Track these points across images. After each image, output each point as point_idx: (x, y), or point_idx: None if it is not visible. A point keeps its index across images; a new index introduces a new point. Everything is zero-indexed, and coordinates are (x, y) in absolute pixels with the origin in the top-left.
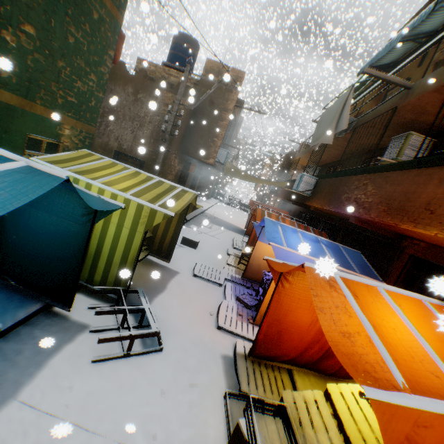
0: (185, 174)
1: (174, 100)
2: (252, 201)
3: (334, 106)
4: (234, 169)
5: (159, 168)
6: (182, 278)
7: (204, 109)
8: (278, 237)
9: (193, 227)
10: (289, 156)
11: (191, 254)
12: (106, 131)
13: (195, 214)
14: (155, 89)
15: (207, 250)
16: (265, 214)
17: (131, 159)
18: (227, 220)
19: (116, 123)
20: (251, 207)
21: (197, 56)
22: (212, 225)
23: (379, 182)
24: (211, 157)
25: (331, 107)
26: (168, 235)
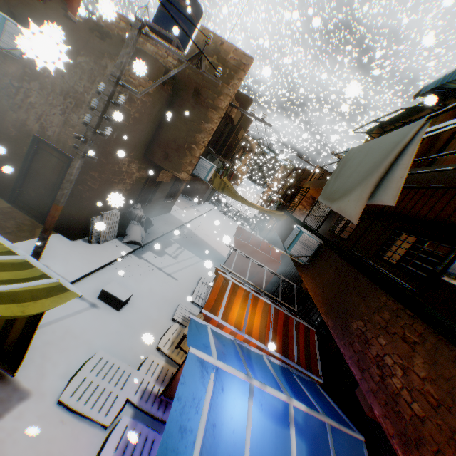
0: (154, 182)
1: (109, 76)
2: (239, 228)
3: (376, 147)
4: (225, 185)
5: (96, 175)
6: (22, 416)
7: (185, 101)
8: (191, 432)
9: (148, 256)
10: (300, 177)
11: (100, 325)
12: (25, 103)
13: (164, 231)
14: (104, 54)
15: (140, 312)
16: (226, 290)
17: (58, 152)
18: (210, 241)
19: (42, 95)
20: (235, 237)
21: (197, 24)
22: (182, 250)
23: (454, 383)
24: (184, 171)
25: (368, 146)
26: (17, 328)
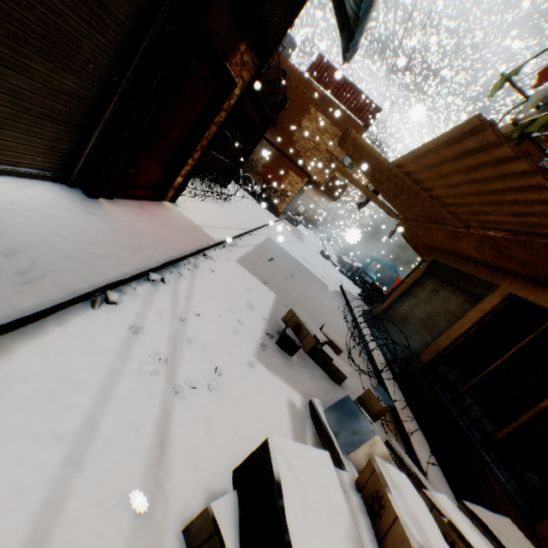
0: None
1: None
2: None
3: None
4: None
5: None
6: None
7: None
8: None
9: None
10: None
11: None
12: None
13: None
14: None
15: None
16: None
17: None
18: None
19: None
20: None
21: None
22: None
23: None
24: None
25: None
26: None
